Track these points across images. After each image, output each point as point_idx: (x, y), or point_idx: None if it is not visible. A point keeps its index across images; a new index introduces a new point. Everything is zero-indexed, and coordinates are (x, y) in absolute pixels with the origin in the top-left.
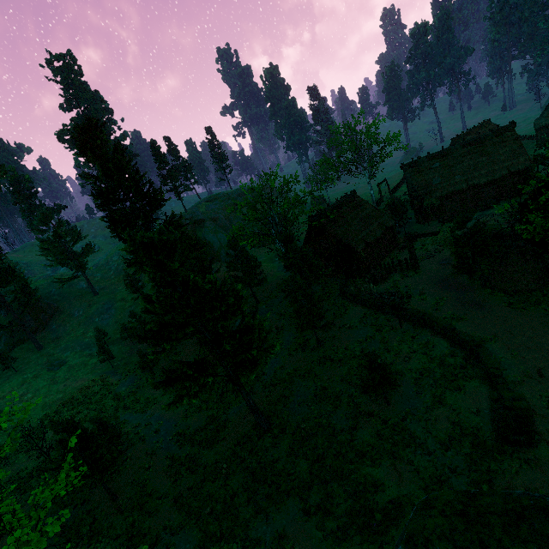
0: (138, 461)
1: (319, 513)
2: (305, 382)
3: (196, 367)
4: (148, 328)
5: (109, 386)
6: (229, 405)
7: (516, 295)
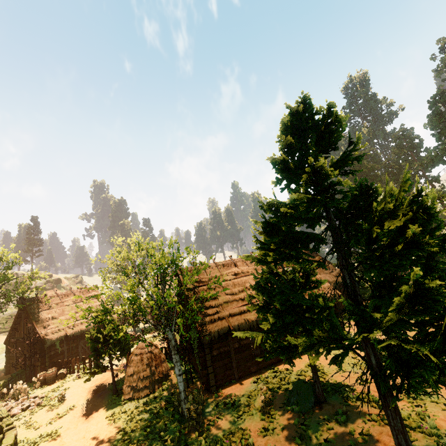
0: None
1: None
2: None
3: None
4: None
5: None
6: None
7: (128, 403)
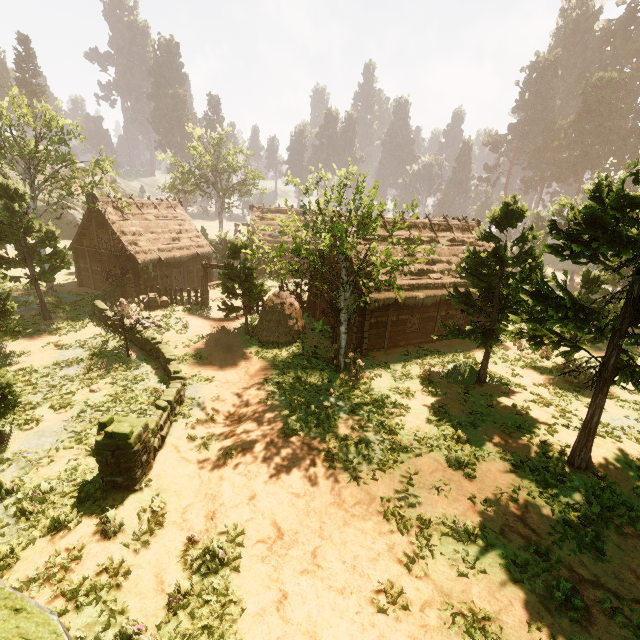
0: None
1: None
2: None
3: None
4: None
5: None
6: None
7: (267, 346)
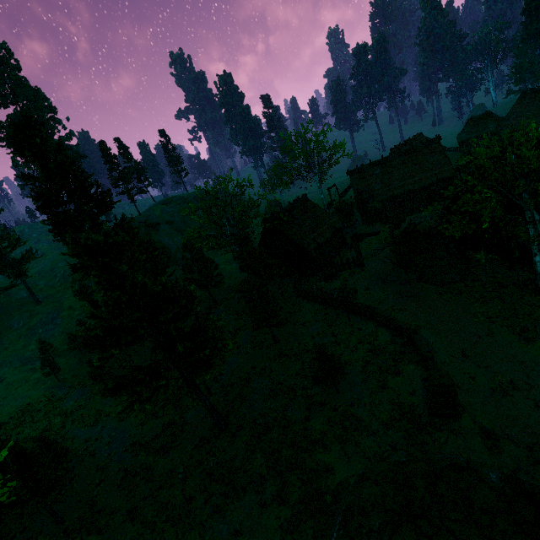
0: (88, 478)
1: (275, 504)
2: (262, 378)
3: (147, 371)
4: (94, 333)
5: (54, 401)
6: (186, 409)
7: (445, 286)
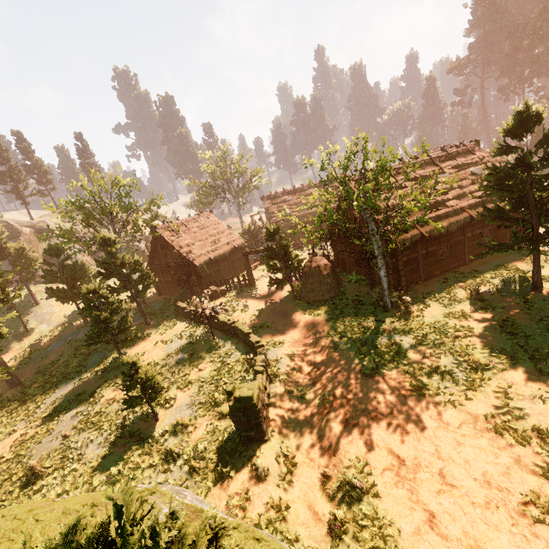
0: None
1: None
2: (82, 407)
3: None
4: None
5: None
6: None
7: (316, 304)
